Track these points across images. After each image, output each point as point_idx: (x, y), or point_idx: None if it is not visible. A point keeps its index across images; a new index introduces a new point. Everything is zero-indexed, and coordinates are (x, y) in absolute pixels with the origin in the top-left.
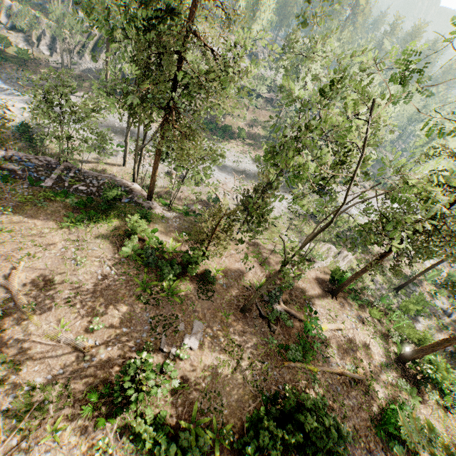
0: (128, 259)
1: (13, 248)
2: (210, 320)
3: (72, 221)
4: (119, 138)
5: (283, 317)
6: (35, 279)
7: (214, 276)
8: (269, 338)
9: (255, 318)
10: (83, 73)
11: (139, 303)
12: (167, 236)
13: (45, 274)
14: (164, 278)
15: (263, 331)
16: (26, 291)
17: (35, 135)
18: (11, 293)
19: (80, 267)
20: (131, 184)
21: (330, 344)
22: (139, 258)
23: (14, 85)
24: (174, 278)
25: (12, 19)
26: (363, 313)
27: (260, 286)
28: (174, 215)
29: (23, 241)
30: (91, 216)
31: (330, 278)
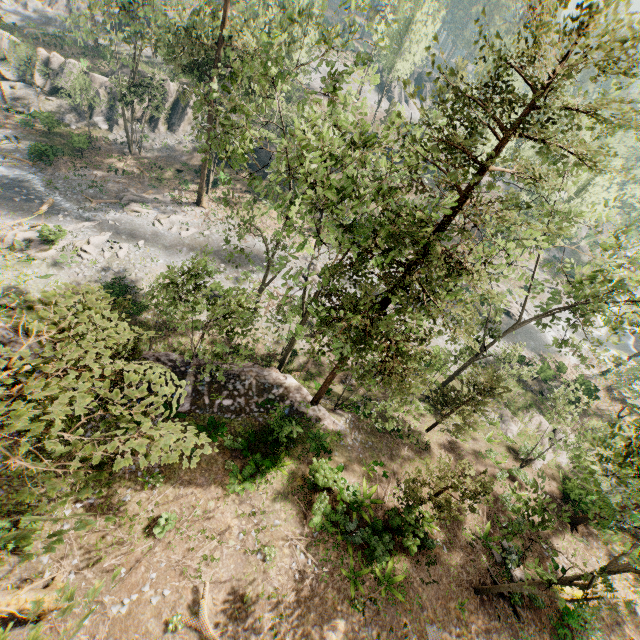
0: (321, 532)
1: (182, 550)
2: (444, 620)
3: (237, 477)
4: (232, 271)
5: (530, 594)
6: (225, 602)
7: (433, 540)
8: (522, 636)
9: (495, 600)
10: (159, 156)
11: (355, 612)
12: (355, 473)
13: (233, 589)
14: (376, 560)
15: (510, 621)
16: (220, 628)
17: (128, 291)
18: (207, 639)
19: (270, 563)
20: (284, 379)
21: (591, 621)
22: (335, 530)
23: (77, 200)
24: (387, 558)
25: (50, 78)
26: (612, 546)
27: (485, 535)
28: (347, 422)
29: (191, 535)
30: (258, 462)
31: (559, 489)
